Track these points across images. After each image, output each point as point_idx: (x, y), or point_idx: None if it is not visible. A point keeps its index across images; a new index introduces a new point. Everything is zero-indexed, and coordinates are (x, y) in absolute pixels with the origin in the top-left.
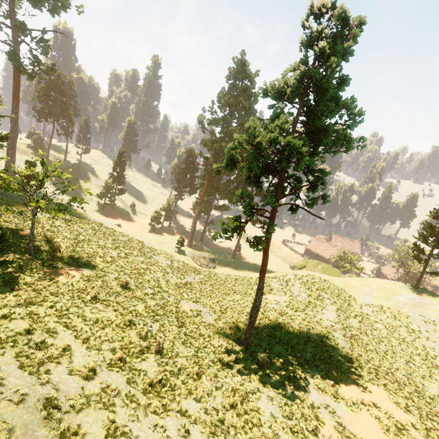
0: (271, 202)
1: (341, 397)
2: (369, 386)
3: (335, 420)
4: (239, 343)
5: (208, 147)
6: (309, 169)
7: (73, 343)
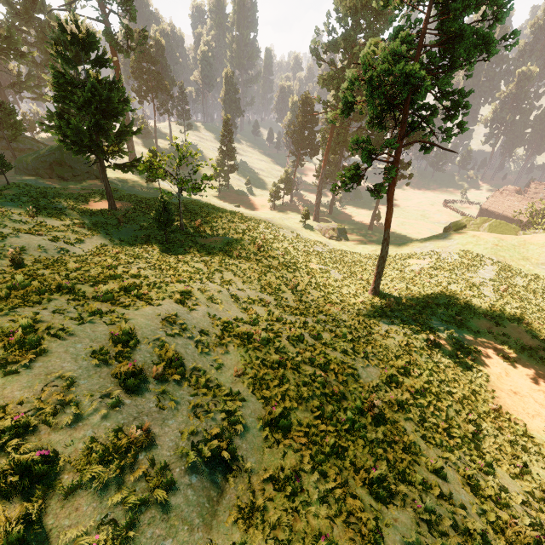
0: (389, 143)
1: (466, 327)
2: (505, 323)
3: (452, 336)
4: (368, 293)
5: (327, 86)
6: (442, 92)
7: (234, 278)
